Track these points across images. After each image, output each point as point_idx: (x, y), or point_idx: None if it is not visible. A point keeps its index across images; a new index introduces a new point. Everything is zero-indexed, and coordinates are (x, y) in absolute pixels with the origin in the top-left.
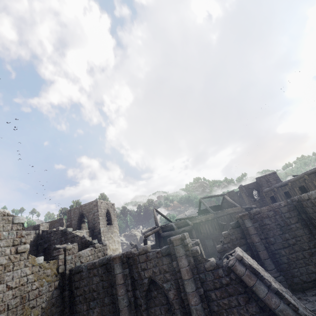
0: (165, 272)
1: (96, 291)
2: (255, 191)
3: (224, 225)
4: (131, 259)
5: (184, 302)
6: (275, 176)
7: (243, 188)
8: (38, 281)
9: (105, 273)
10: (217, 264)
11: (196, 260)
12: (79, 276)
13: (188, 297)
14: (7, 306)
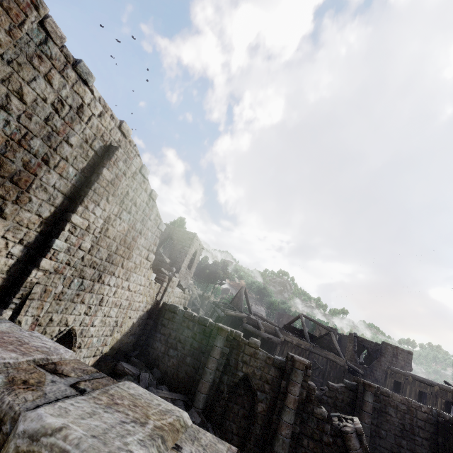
0: (266, 382)
1: (182, 343)
2: (366, 352)
3: (318, 368)
4: (235, 342)
5: (272, 425)
6: (408, 357)
7: (356, 339)
8: (143, 296)
9: (200, 334)
10: (328, 417)
11: (307, 397)
12: (171, 316)
13: (281, 424)
14: (120, 304)
